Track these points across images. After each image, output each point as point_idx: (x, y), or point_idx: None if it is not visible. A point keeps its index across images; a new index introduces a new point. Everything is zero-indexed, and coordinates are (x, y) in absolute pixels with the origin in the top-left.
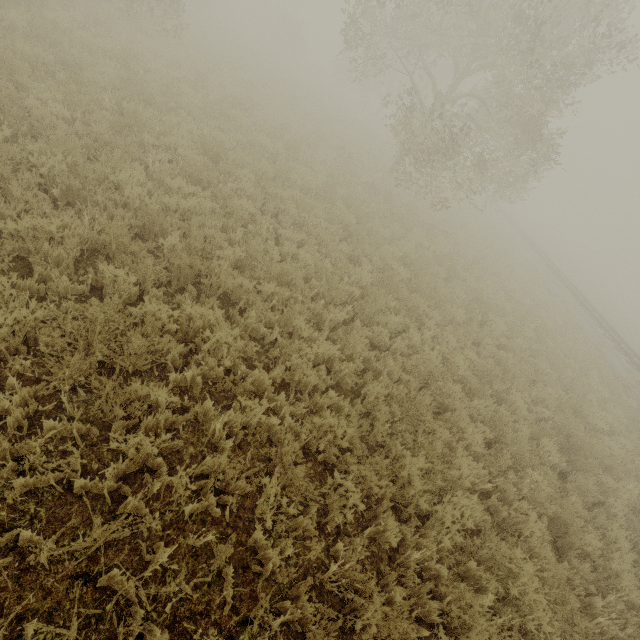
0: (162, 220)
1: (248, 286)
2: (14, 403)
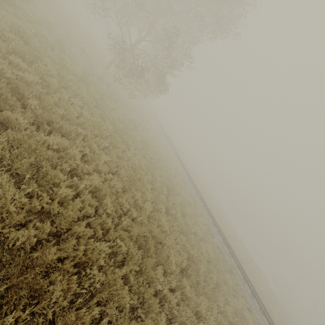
0: (24, 87)
1: (72, 129)
2: (4, 179)
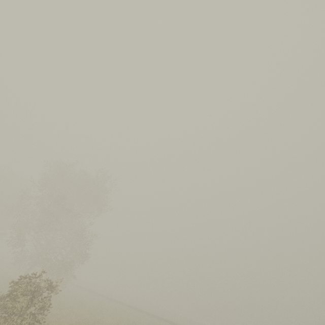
0: None
1: None
2: None
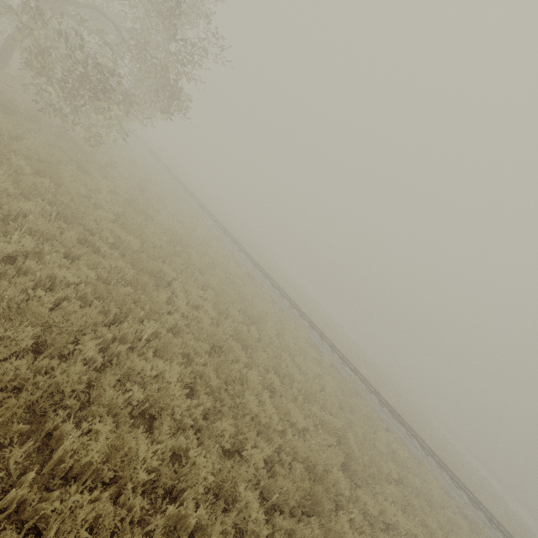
0: None
1: (81, 368)
2: None
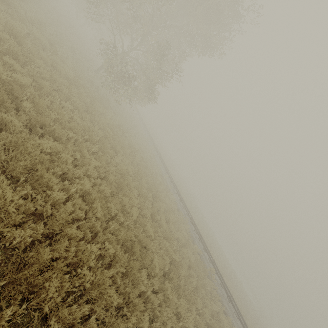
0: (18, 90)
1: (64, 133)
2: None
